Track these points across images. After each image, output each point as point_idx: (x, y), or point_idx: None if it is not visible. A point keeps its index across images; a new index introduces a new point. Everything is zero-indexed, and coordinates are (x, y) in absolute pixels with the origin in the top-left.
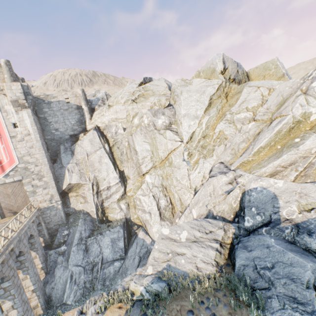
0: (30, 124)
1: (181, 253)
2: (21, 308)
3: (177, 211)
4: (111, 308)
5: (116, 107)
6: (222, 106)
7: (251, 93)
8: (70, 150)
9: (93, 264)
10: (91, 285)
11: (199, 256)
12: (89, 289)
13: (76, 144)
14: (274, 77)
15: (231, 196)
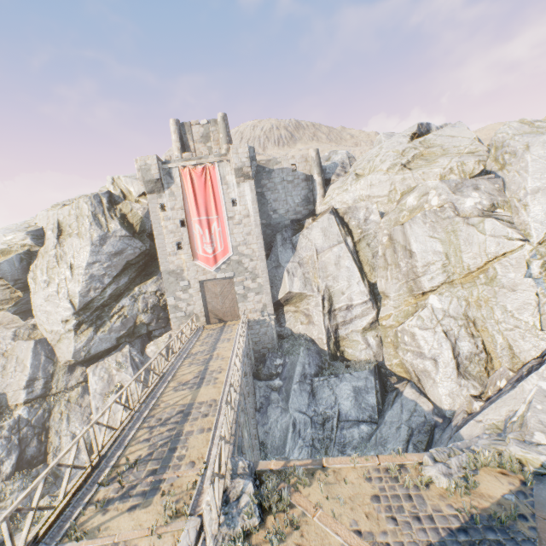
0: (251, 201)
1: None
2: (252, 442)
3: (499, 367)
4: (485, 470)
5: (372, 177)
6: None
7: None
8: (291, 242)
9: (323, 417)
10: (321, 446)
11: None
12: (319, 451)
13: (300, 235)
14: None
15: None
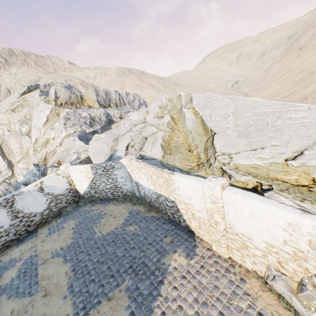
0: None
1: None
2: None
3: None
4: None
5: None
6: (55, 121)
7: None
8: None
9: None
10: None
11: None
12: None
13: None
14: (93, 100)
15: None
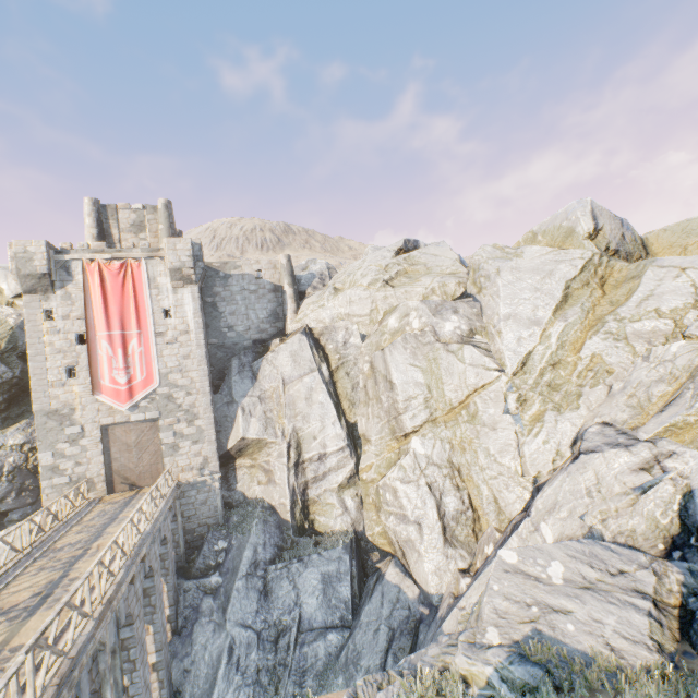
0: (193, 312)
1: (561, 609)
2: None
3: (487, 527)
4: None
5: (351, 292)
6: (593, 303)
7: (665, 279)
8: (251, 369)
9: (277, 628)
10: (271, 681)
11: (609, 622)
12: (267, 690)
13: (264, 360)
14: None
15: (651, 498)
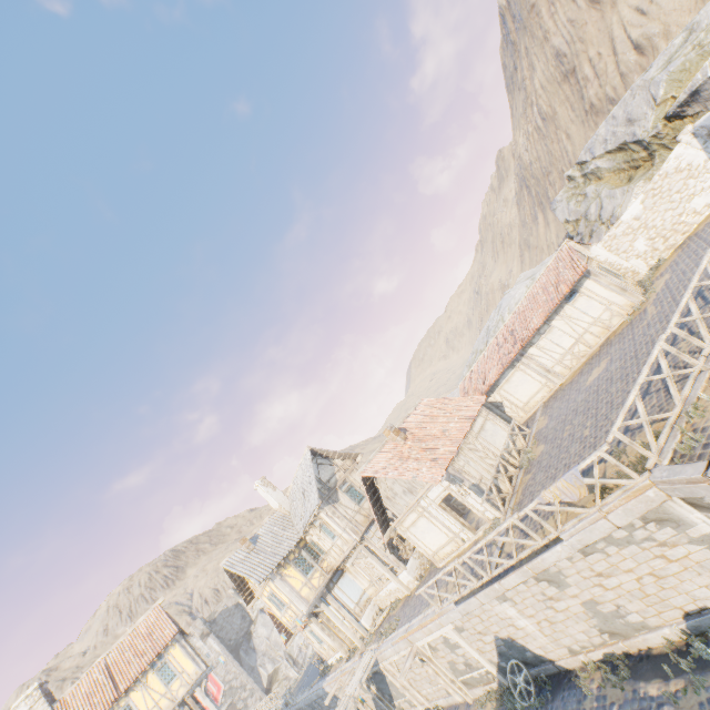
0: (218, 645)
1: None
2: None
3: None
4: None
5: None
6: None
7: None
8: (251, 648)
9: None
10: None
11: None
12: None
13: (253, 638)
14: None
15: None
